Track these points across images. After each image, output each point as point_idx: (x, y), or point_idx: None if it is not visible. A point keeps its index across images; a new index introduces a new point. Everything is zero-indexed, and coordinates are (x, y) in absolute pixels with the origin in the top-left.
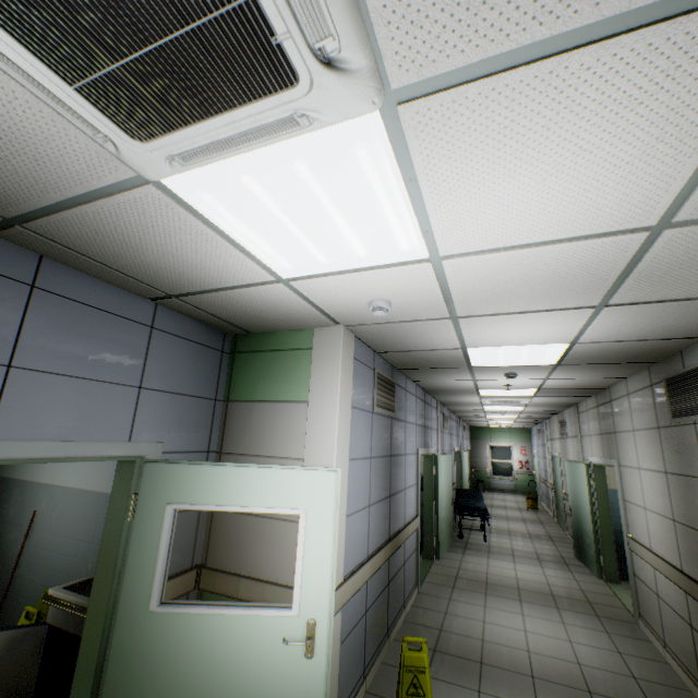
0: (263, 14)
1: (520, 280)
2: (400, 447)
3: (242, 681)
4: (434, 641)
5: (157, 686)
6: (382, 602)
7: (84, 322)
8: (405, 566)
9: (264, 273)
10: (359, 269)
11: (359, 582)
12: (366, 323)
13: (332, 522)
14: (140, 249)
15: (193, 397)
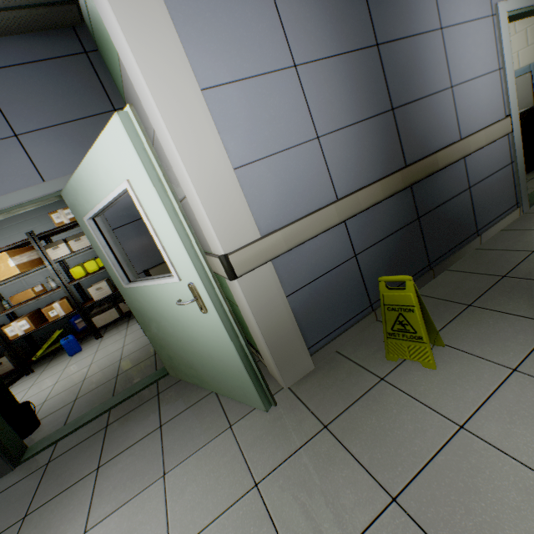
0: None
1: None
2: (416, 21)
3: (183, 327)
4: (510, 267)
5: (155, 327)
6: (403, 240)
7: None
8: (472, 191)
9: None
10: None
11: (308, 232)
12: None
13: (150, 183)
14: None
15: (84, 120)
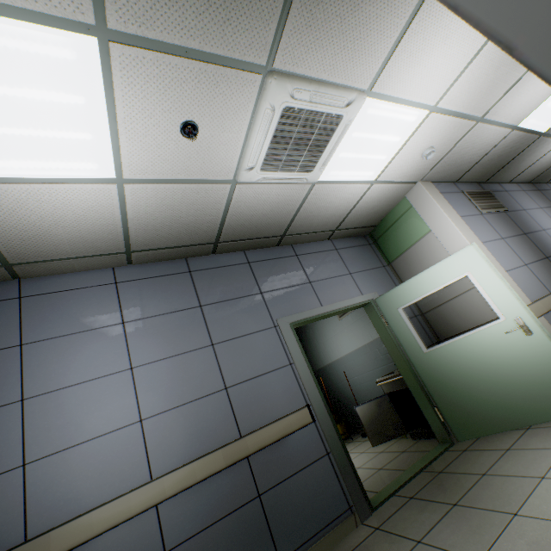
0: (329, 114)
1: (492, 70)
2: (532, 227)
3: (497, 362)
4: None
5: (453, 381)
6: None
7: (316, 259)
8: None
9: (364, 186)
10: (402, 147)
11: (550, 305)
12: (430, 169)
13: (489, 268)
14: (318, 215)
15: (373, 269)
